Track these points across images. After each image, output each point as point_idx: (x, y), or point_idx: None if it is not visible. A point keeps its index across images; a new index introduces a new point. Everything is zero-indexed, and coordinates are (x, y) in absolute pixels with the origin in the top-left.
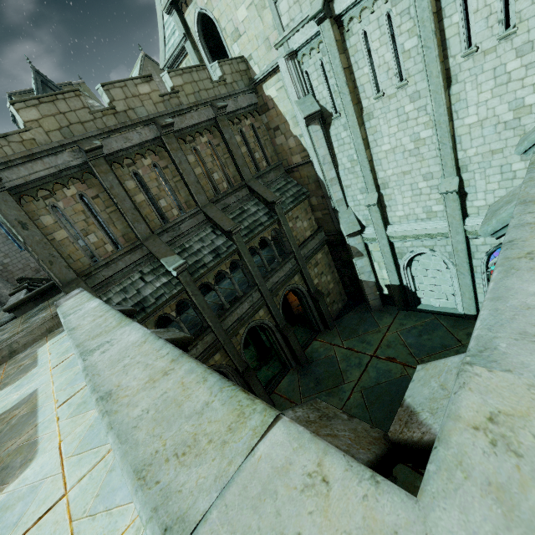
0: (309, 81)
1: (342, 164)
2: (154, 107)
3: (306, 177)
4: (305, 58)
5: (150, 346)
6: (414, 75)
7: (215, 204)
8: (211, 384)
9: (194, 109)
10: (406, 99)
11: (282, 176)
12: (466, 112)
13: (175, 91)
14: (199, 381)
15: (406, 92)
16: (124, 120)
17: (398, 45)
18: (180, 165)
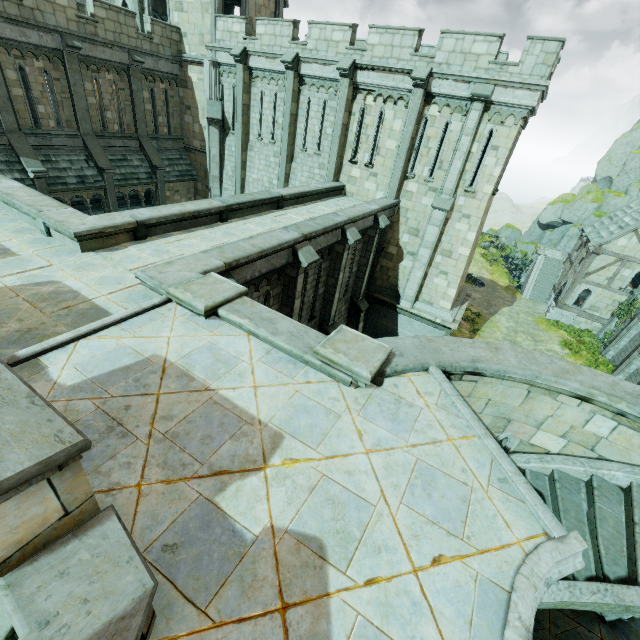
0: (224, 92)
1: (227, 170)
2: (66, 22)
3: (199, 163)
4: (225, 74)
5: (28, 189)
6: (279, 141)
7: (98, 138)
8: (55, 201)
9: (109, 46)
10: (272, 153)
11: (180, 150)
12: (295, 183)
13: (95, 20)
14: (51, 200)
15: (273, 148)
16: (28, 16)
17: (276, 116)
18: (74, 87)
